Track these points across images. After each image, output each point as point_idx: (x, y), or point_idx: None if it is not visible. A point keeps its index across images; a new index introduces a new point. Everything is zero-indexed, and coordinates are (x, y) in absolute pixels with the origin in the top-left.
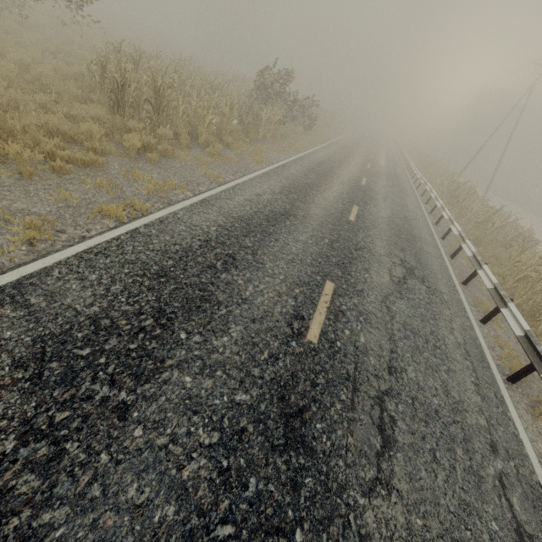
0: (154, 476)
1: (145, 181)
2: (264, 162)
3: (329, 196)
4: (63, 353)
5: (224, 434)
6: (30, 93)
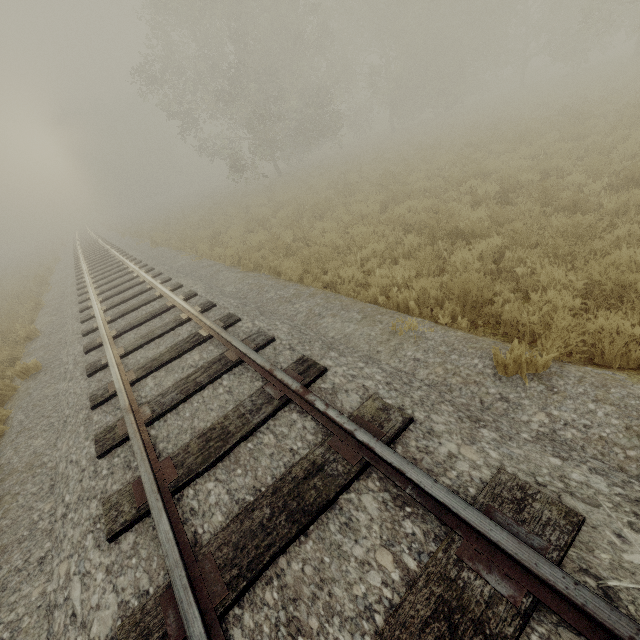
0: None
1: None
2: None
3: None
4: None
5: None
6: None
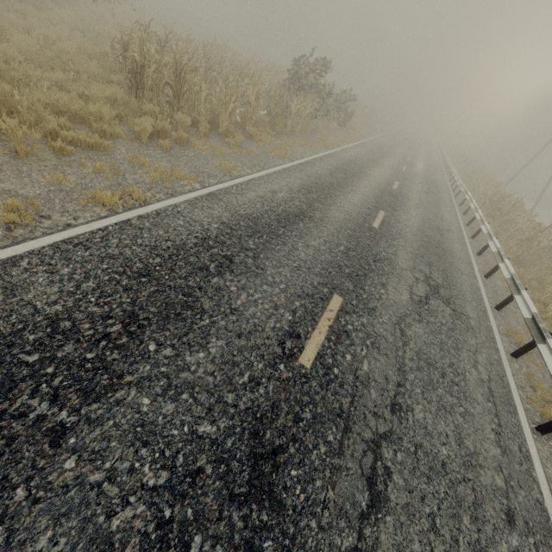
0: (76, 523)
1: (151, 169)
2: (288, 157)
3: (354, 198)
4: (6, 358)
5: (175, 474)
6: (49, 70)
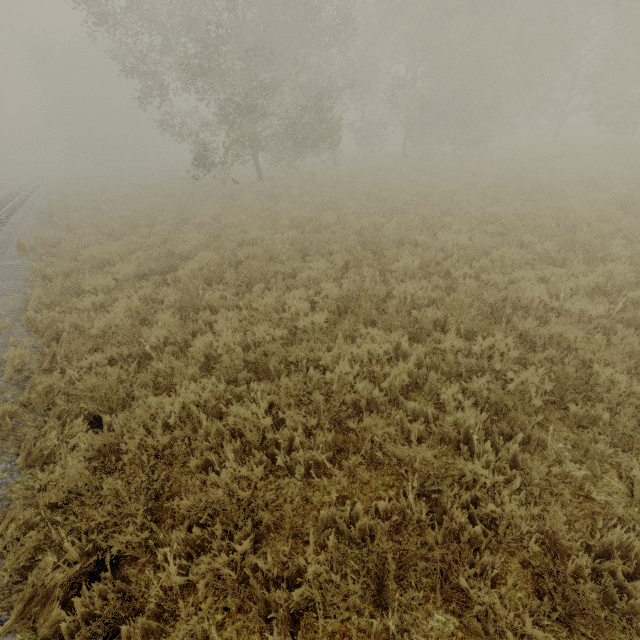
0: None
1: None
2: None
3: None
4: None
5: None
6: None
